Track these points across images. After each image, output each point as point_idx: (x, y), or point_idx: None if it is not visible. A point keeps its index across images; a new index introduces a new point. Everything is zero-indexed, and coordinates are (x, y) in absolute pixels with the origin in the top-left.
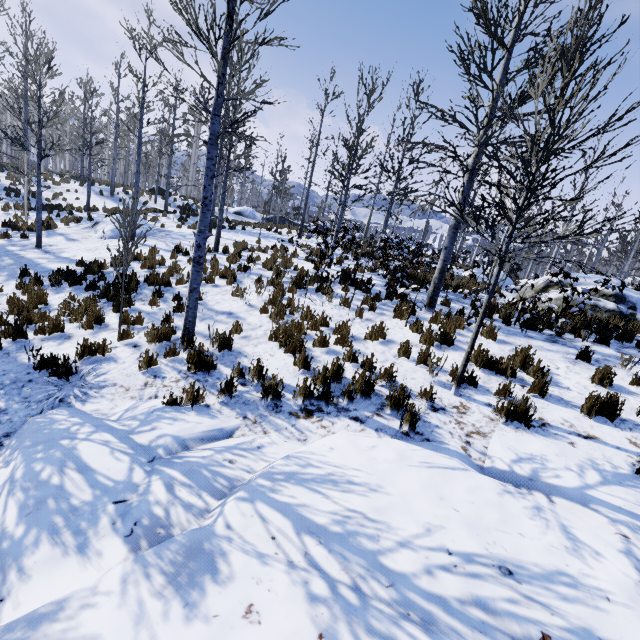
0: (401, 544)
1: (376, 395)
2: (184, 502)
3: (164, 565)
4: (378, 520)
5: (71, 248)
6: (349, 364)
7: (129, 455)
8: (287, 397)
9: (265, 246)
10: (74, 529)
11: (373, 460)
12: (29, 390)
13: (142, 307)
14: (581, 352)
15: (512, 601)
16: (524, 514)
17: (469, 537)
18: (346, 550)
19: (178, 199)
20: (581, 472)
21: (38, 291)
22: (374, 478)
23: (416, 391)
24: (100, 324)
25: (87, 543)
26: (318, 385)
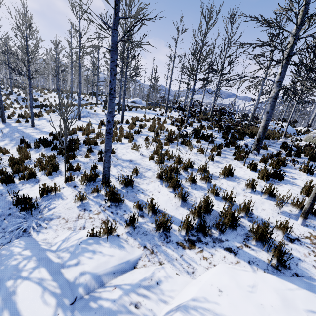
0: None
1: (239, 226)
2: None
3: None
4: None
5: (48, 126)
6: (212, 197)
7: (56, 296)
8: (173, 228)
9: (148, 118)
10: None
11: (262, 308)
12: (7, 222)
13: (81, 159)
14: None
15: None
16: None
17: None
18: None
19: (103, 97)
20: None
21: (25, 152)
22: None
23: (269, 222)
24: (56, 171)
25: None
26: (195, 218)
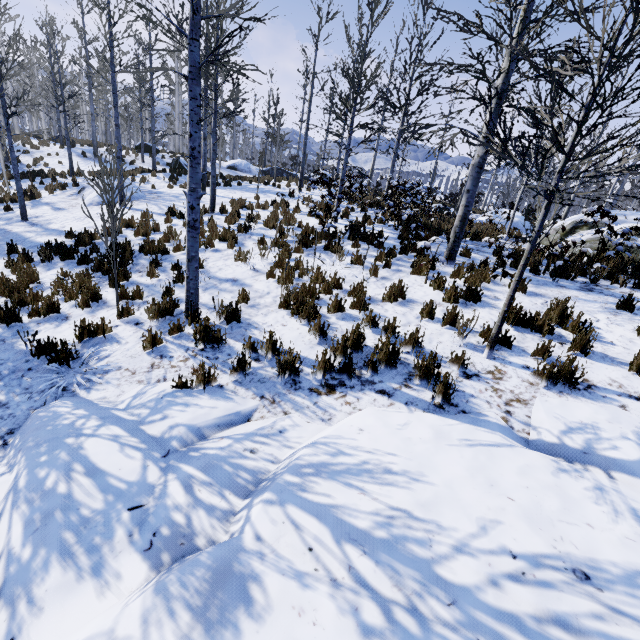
0: (457, 549)
1: (402, 364)
2: (206, 504)
3: (189, 597)
4: (426, 519)
5: (59, 218)
6: (369, 330)
7: (141, 450)
8: (305, 372)
9: (264, 202)
10: (87, 546)
11: (408, 441)
12: (29, 380)
13: (140, 279)
14: (622, 301)
15: (597, 616)
16: (587, 498)
17: (532, 533)
18: (395, 560)
19: (166, 156)
20: (639, 441)
21: (27, 269)
22: (413, 464)
23: (445, 356)
24: (97, 301)
25: (103, 562)
26: (338, 356)
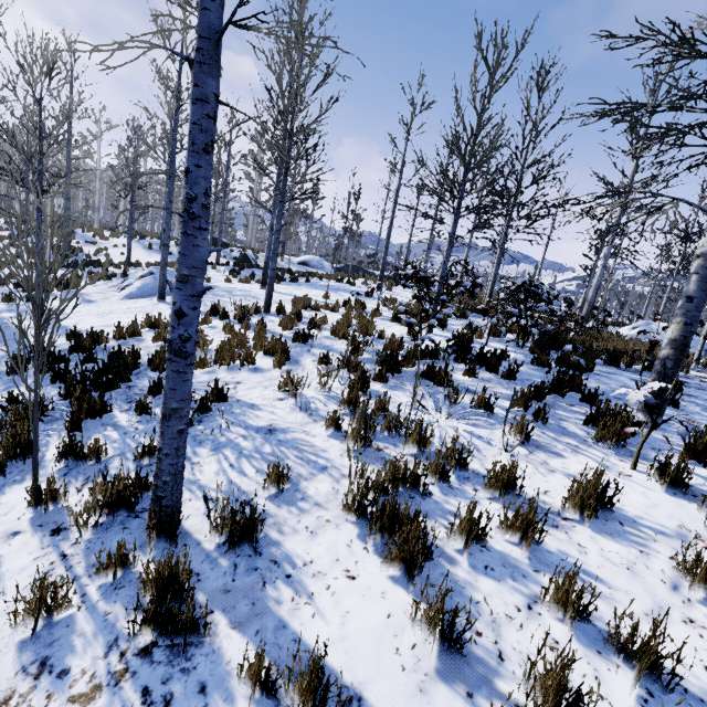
0: None
1: None
2: None
3: None
4: None
5: (79, 312)
6: (563, 626)
7: None
8: None
9: (335, 302)
10: None
11: None
12: None
13: (122, 417)
14: None
15: None
16: None
17: None
18: None
19: (235, 250)
20: None
21: None
22: None
23: None
24: (24, 462)
25: None
26: None
